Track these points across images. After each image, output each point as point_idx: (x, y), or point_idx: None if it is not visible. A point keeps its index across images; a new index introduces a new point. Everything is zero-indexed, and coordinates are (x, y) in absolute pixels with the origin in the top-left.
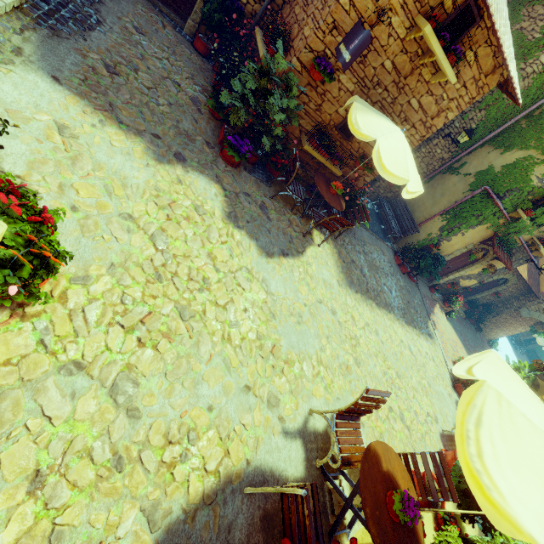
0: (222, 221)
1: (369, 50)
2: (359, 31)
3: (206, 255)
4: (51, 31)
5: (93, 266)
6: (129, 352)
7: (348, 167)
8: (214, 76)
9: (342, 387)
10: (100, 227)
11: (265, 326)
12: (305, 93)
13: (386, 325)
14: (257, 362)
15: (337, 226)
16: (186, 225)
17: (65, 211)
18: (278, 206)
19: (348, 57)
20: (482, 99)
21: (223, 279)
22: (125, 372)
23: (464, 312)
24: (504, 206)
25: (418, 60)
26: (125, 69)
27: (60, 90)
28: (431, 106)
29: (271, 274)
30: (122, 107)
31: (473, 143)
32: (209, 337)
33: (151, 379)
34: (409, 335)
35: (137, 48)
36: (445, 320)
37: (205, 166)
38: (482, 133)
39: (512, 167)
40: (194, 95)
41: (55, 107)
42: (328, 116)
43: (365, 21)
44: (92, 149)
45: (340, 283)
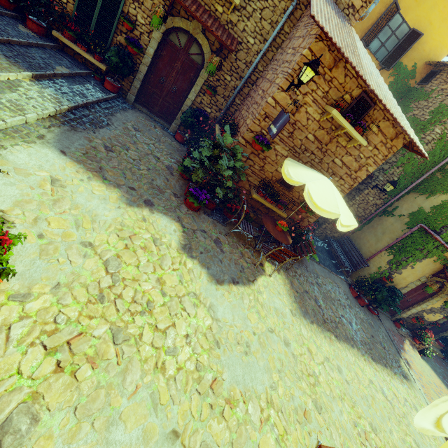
0: (177, 251)
1: (294, 129)
2: (282, 115)
3: (155, 279)
4: (71, 128)
5: (38, 284)
6: (42, 377)
7: (292, 211)
8: (186, 153)
9: (300, 440)
10: (59, 251)
11: (207, 355)
12: (248, 157)
13: (349, 361)
14: (191, 399)
15: (284, 257)
16: (142, 253)
17: (26, 236)
18: (231, 241)
19: (275, 130)
20: (397, 160)
21: (169, 302)
22: (27, 403)
23: (440, 351)
24: (444, 240)
25: (333, 133)
26: (119, 148)
27: (64, 158)
28: (352, 163)
29: (219, 300)
30: (110, 170)
31: (399, 191)
32: (140, 365)
33: (56, 414)
34: (379, 374)
35: (132, 138)
36: (420, 358)
37: (169, 209)
38: (404, 183)
39: (440, 208)
40: (169, 164)
41: (55, 168)
42: (270, 173)
43: (288, 112)
44: (74, 194)
45: (293, 312)
